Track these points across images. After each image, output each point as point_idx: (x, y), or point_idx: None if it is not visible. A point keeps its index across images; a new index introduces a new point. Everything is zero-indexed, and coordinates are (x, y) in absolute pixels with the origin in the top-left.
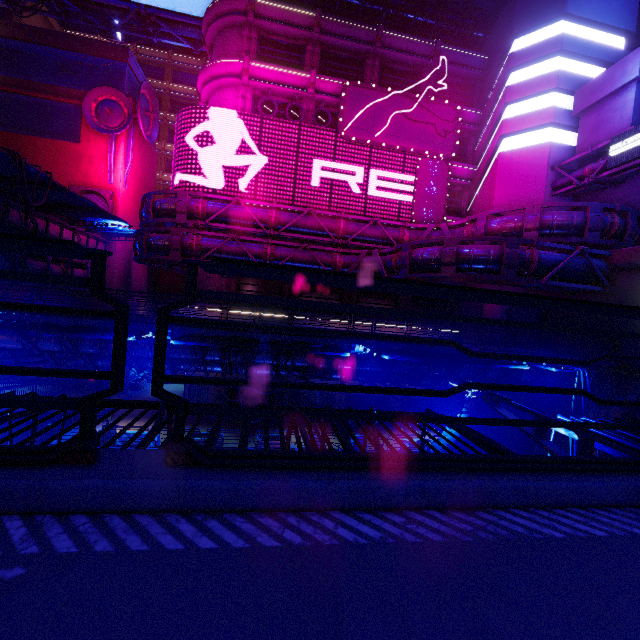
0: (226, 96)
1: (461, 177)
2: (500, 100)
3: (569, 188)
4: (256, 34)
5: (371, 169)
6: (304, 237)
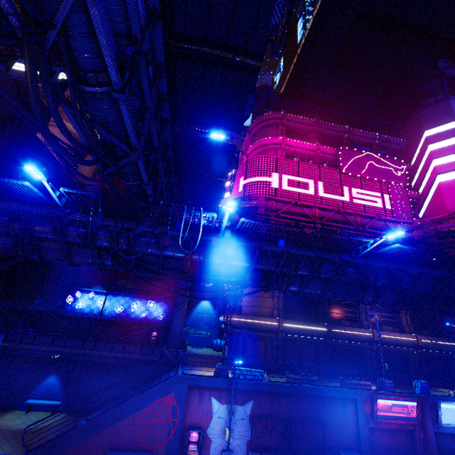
0: (270, 154)
1: (411, 198)
2: (427, 157)
3: None
4: (285, 127)
5: (362, 190)
6: (337, 225)
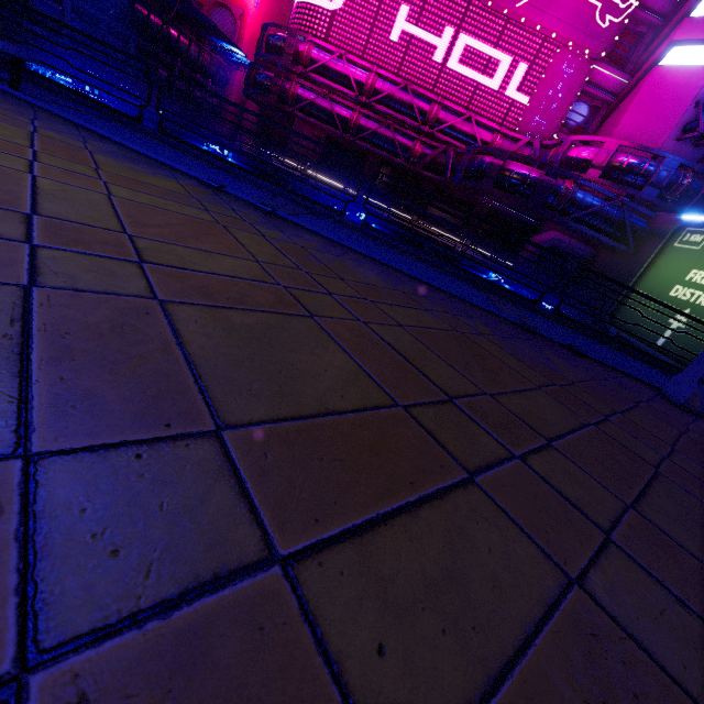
0: None
1: (605, 88)
2: None
3: (693, 135)
4: None
5: (496, 50)
6: (393, 114)
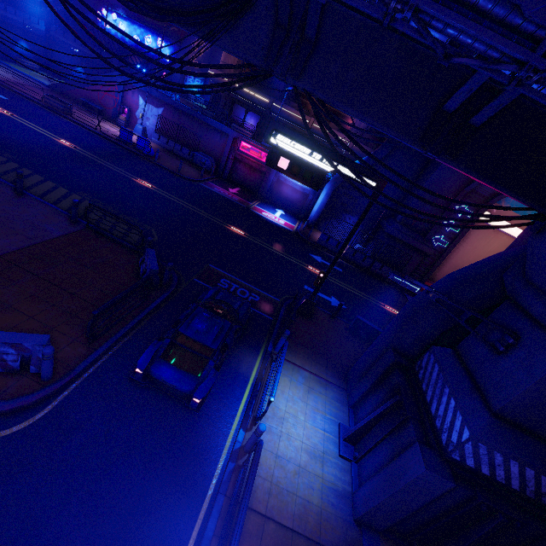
0: None
1: None
2: None
3: None
4: None
5: None
6: None
